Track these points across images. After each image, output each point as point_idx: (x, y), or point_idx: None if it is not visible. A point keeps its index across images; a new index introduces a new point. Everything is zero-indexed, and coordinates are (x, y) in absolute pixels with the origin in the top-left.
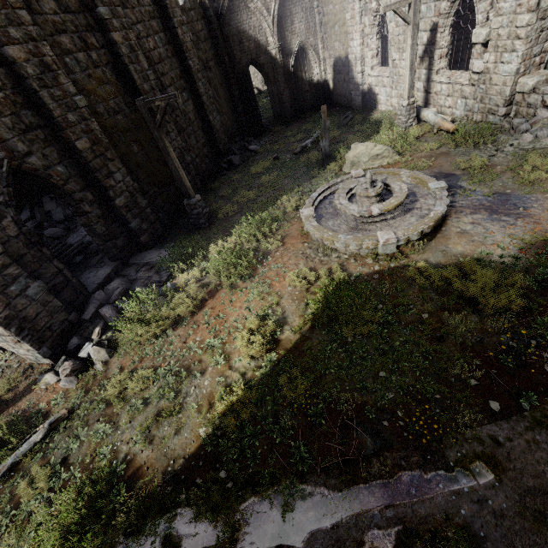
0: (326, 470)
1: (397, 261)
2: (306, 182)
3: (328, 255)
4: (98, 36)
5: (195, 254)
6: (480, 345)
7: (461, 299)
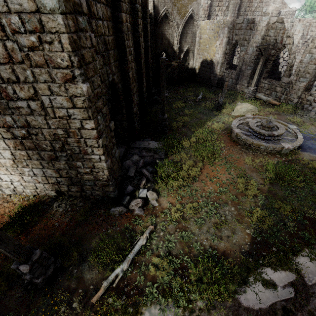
0: None
1: (292, 157)
2: (214, 117)
3: (255, 152)
4: (131, 18)
5: (176, 145)
6: None
7: None
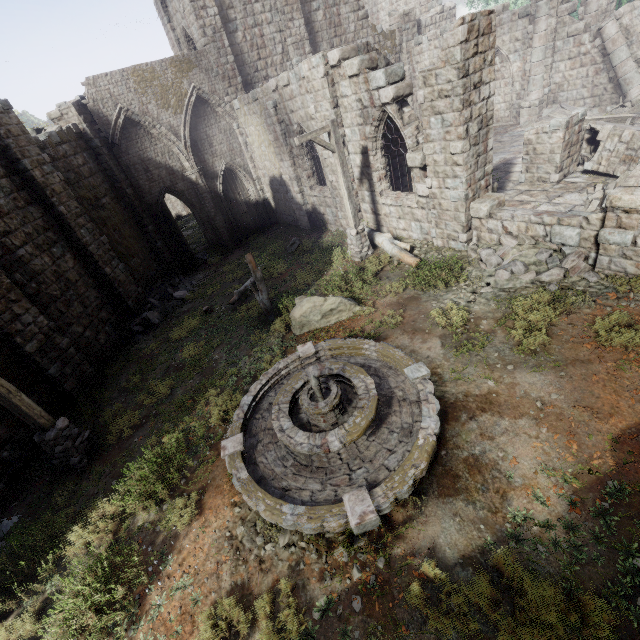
0: None
1: (388, 553)
2: (243, 357)
3: (272, 541)
4: None
5: (39, 560)
6: None
7: None
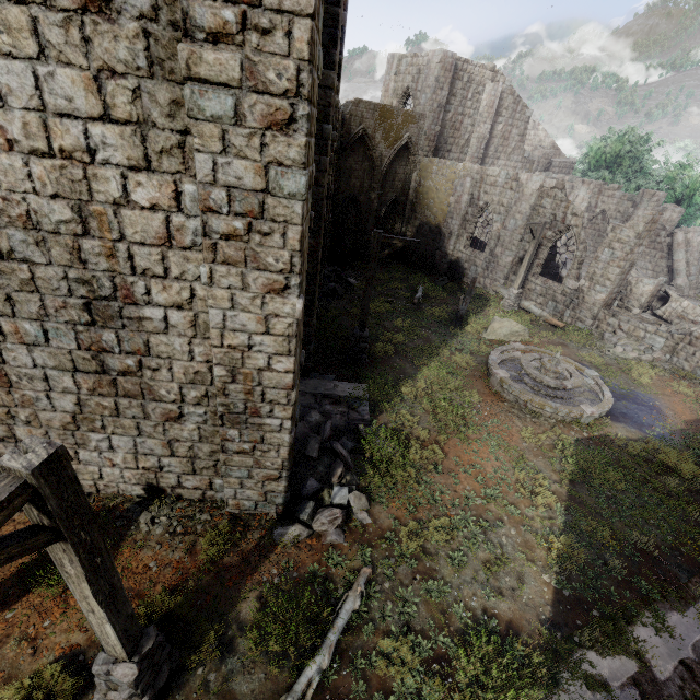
0: (669, 597)
1: (598, 431)
2: (452, 339)
3: (536, 417)
4: None
5: (391, 394)
6: (694, 500)
7: (661, 466)
